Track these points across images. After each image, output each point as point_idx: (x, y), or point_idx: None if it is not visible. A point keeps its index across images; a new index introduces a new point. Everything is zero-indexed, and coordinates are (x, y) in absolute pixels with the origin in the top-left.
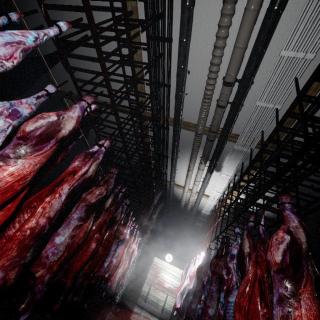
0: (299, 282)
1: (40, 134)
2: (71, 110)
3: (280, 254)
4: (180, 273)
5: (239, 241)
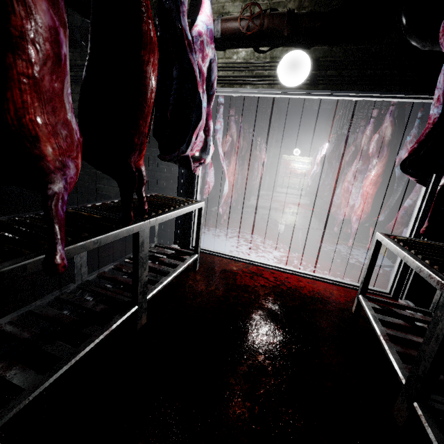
0: None
1: (230, 149)
2: (232, 128)
3: (349, 158)
4: (311, 158)
5: None
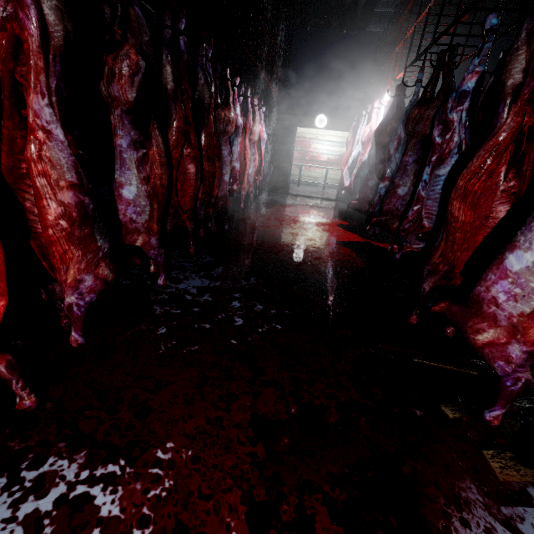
0: None
1: None
2: None
3: None
4: (343, 135)
5: (488, 52)
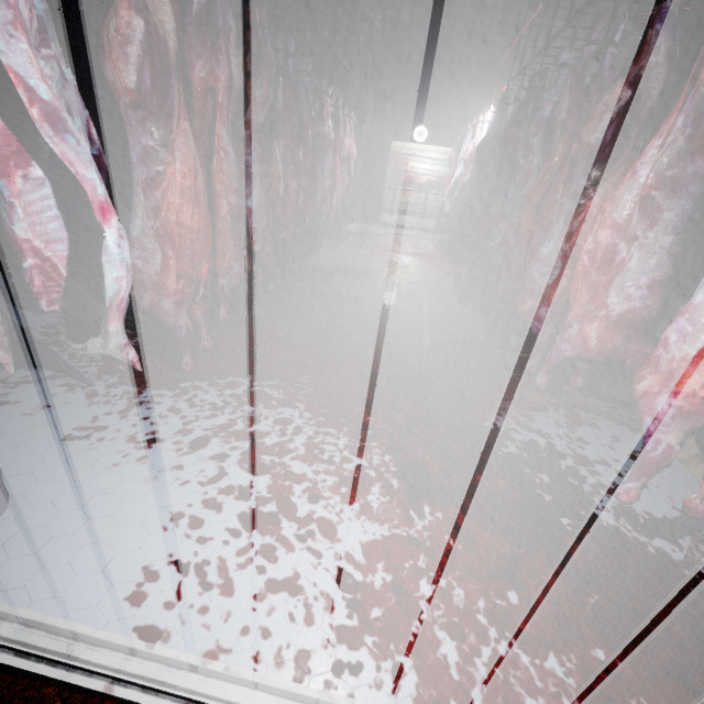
0: (614, 167)
1: (156, 83)
2: None
3: (602, 132)
4: (447, 151)
5: (563, 84)
